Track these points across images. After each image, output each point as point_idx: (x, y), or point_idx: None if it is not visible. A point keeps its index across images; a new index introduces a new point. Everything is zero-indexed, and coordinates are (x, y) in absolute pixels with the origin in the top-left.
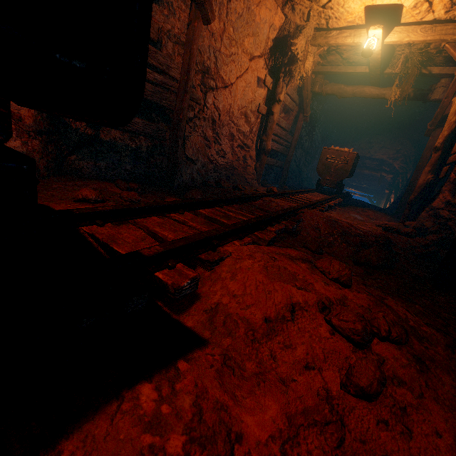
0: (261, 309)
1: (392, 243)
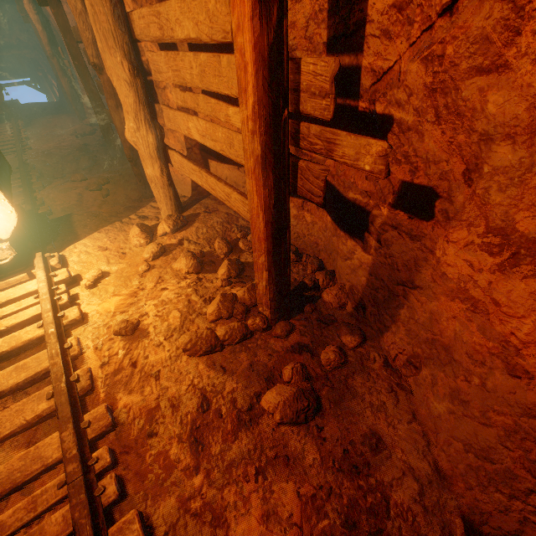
0: (73, 201)
1: (89, 145)
